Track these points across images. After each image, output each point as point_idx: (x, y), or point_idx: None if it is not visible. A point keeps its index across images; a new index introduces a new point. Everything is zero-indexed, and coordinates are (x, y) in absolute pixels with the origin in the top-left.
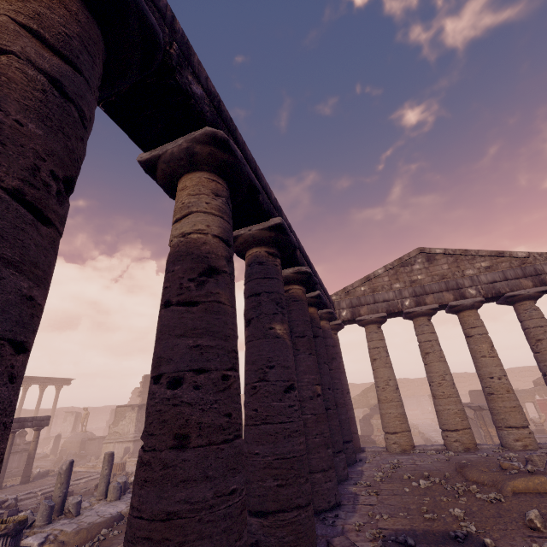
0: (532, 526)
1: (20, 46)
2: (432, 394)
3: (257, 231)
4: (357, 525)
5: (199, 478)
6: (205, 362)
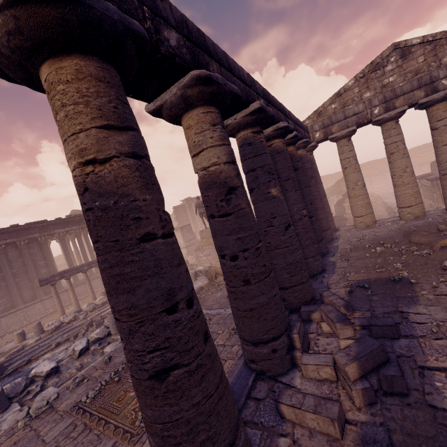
0: (445, 269)
1: (113, 148)
2: (393, 184)
3: (241, 118)
4: (336, 280)
5: (259, 294)
6: (246, 246)
